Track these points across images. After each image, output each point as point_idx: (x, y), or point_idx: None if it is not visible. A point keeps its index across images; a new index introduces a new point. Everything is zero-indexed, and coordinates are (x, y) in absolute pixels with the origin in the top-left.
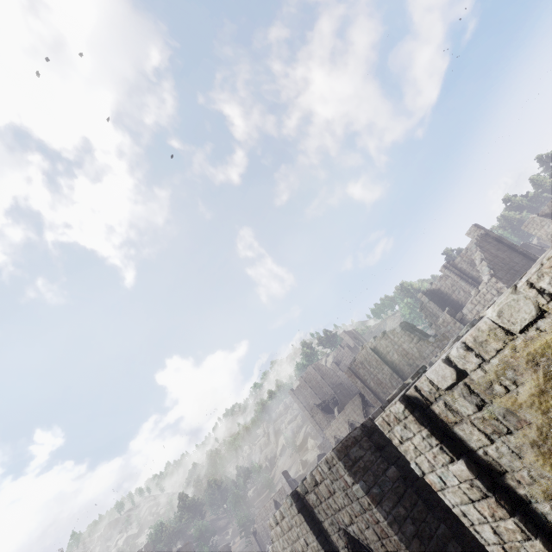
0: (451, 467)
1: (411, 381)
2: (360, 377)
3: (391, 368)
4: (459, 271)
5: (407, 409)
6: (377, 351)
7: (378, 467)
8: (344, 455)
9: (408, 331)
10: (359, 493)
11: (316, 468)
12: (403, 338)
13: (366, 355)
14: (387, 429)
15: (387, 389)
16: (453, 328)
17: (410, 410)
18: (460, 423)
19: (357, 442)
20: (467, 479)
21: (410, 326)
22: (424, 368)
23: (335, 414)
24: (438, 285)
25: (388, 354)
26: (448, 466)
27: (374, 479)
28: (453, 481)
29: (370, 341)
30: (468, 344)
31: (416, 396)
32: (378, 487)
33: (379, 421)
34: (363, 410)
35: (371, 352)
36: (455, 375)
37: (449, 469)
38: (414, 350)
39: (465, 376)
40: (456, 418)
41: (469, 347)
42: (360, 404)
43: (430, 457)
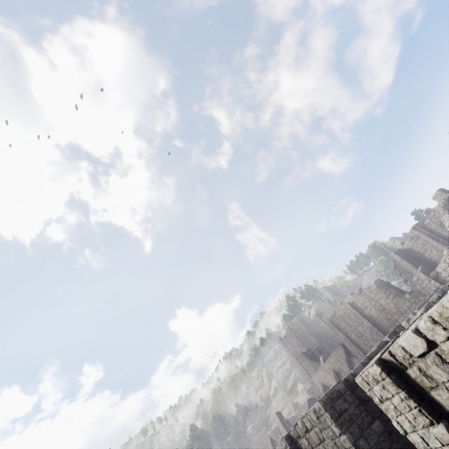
0: (432, 429)
1: (389, 339)
2: (341, 329)
3: (370, 322)
4: (429, 231)
5: (384, 371)
6: (355, 306)
7: (362, 420)
8: (330, 407)
9: (383, 288)
10: (346, 444)
11: (306, 416)
12: (379, 294)
13: (346, 310)
14: (367, 388)
15: (368, 341)
16: (428, 285)
17: (387, 372)
18: (436, 389)
19: (341, 396)
20: (448, 442)
21: (385, 283)
22: (401, 327)
23: (321, 362)
24: (409, 244)
25: (366, 309)
26: (428, 428)
27: (360, 432)
28: (435, 443)
29: (348, 297)
30: (435, 318)
31: (391, 360)
32: (364, 440)
33: (358, 380)
34: (346, 359)
35: (349, 307)
36: (426, 345)
37: (430, 431)
38: (391, 306)
39: (435, 346)
40: (432, 384)
41: (436, 321)
42: (343, 354)
43: (410, 418)
